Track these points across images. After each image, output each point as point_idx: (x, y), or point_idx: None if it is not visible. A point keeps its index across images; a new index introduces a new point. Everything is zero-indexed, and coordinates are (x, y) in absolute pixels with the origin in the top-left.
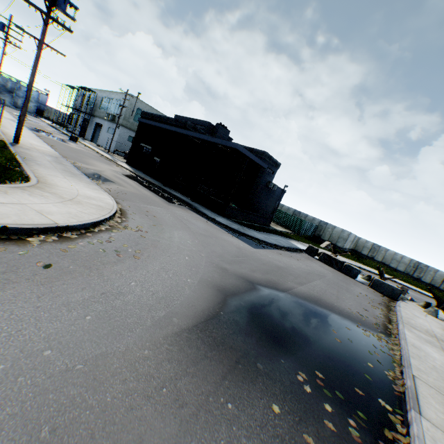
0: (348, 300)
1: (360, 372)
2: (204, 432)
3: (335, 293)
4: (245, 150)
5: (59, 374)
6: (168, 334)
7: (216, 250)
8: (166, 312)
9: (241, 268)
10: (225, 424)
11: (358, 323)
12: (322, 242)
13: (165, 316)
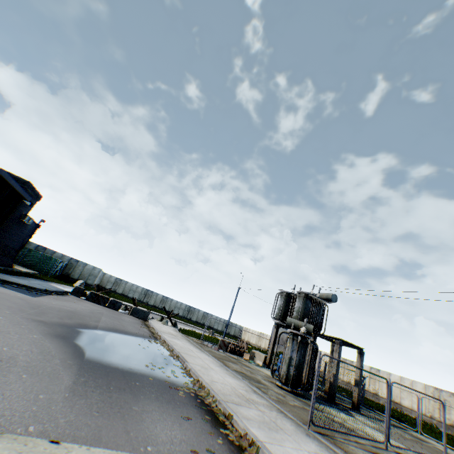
0: (128, 326)
1: (162, 358)
2: (141, 392)
3: (120, 323)
4: (11, 179)
5: (66, 400)
6: (79, 369)
7: (11, 305)
8: (59, 359)
9: (52, 318)
10: (143, 388)
11: (144, 338)
12: (72, 281)
13: (62, 361)
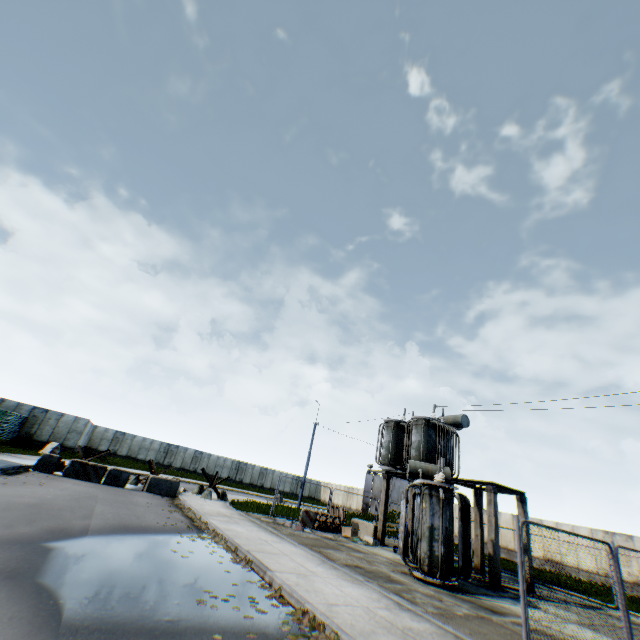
0: (147, 513)
1: (222, 571)
2: None
3: (130, 512)
4: None
5: None
6: None
7: None
8: None
9: None
10: None
11: (179, 533)
12: (37, 446)
13: None
